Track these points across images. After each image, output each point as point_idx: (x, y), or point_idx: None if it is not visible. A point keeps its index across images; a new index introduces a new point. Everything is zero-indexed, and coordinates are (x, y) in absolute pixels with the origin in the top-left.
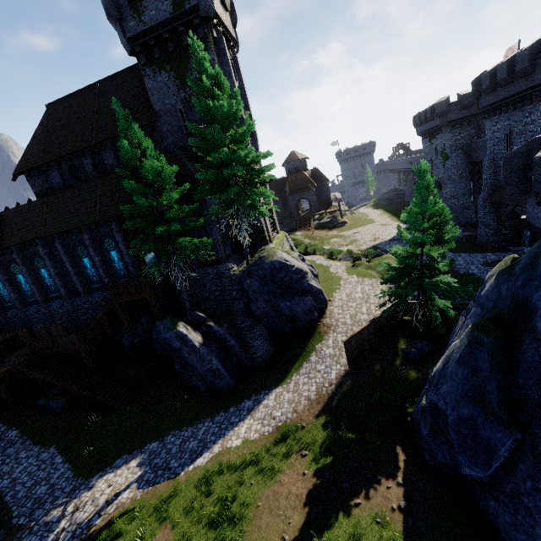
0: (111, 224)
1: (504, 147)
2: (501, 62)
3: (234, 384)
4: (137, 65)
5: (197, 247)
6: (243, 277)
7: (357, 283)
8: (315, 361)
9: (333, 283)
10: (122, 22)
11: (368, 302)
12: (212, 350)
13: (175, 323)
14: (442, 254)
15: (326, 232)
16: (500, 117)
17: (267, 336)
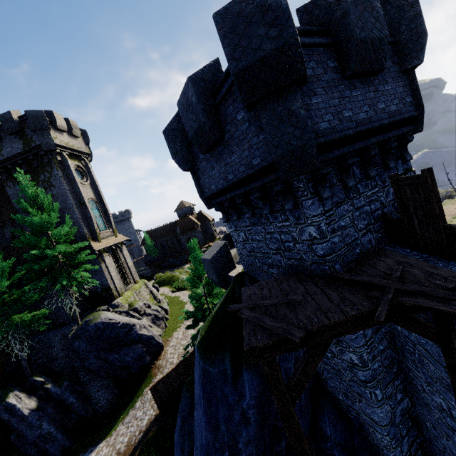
0: None
1: None
2: None
3: (70, 443)
4: None
5: (30, 320)
6: (73, 340)
7: None
8: (138, 407)
9: (179, 321)
10: None
11: None
12: (47, 413)
13: (5, 394)
14: None
15: None
16: None
17: (110, 385)
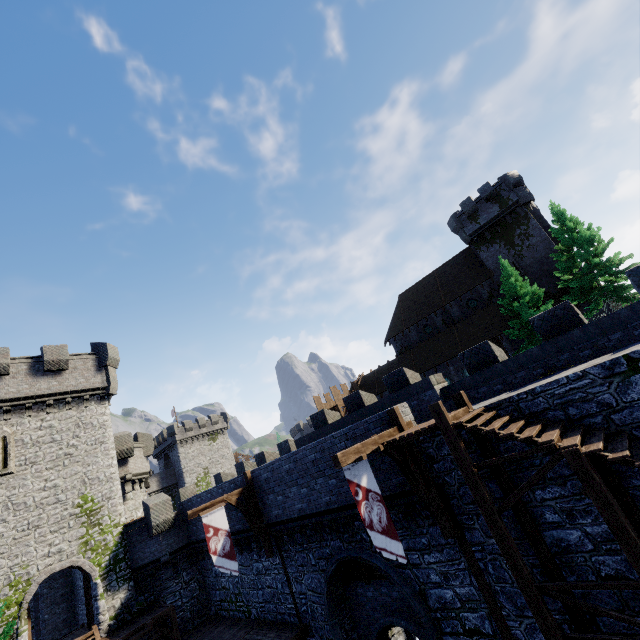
0: None
1: None
2: None
3: None
4: (463, 251)
5: None
6: None
7: None
8: None
9: None
10: (463, 229)
11: None
12: None
13: None
14: None
15: None
16: None
17: None
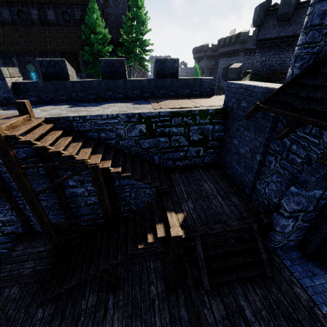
0: (58, 56)
1: None
2: (228, 36)
3: None
4: None
5: None
6: None
7: None
8: None
9: None
10: None
11: None
12: None
13: None
14: None
15: None
16: (224, 59)
17: None
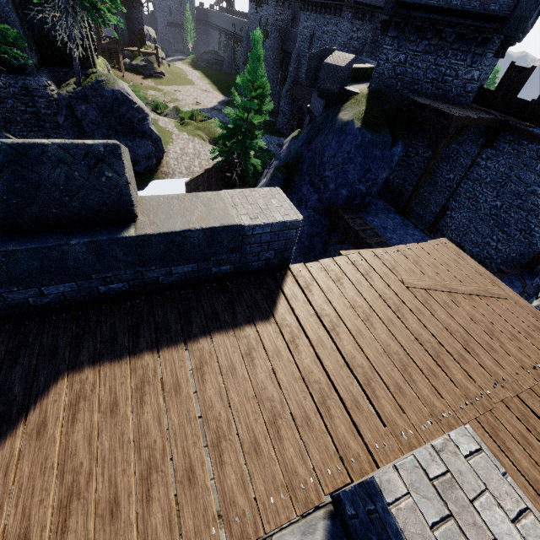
0: None
1: (307, 46)
2: None
3: None
4: None
5: None
6: (77, 101)
7: (188, 140)
8: None
9: (165, 136)
10: None
11: (199, 158)
12: None
13: None
14: (260, 123)
15: (141, 80)
16: (311, 15)
17: None
